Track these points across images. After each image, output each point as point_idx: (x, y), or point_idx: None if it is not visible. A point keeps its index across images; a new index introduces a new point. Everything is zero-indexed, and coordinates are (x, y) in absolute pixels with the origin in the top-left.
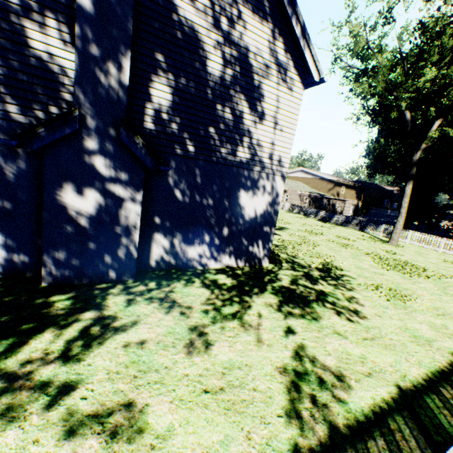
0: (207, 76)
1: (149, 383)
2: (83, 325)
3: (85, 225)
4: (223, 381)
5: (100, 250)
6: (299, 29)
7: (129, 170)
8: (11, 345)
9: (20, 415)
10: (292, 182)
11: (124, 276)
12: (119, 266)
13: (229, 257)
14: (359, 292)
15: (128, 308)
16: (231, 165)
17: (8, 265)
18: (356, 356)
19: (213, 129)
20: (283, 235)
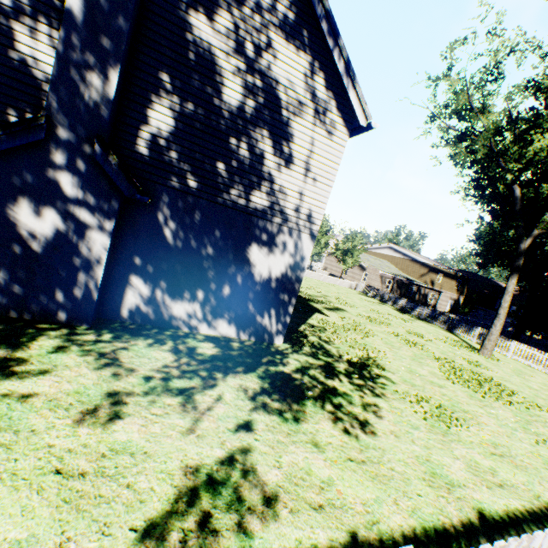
0: (222, 105)
1: None
2: None
3: (38, 249)
4: (93, 465)
5: (51, 282)
6: (343, 64)
7: (101, 194)
8: None
9: None
10: (376, 260)
11: (78, 320)
12: (73, 306)
13: (228, 325)
14: (389, 401)
15: (52, 354)
16: (243, 210)
17: None
18: (318, 478)
19: (223, 165)
20: (332, 316)
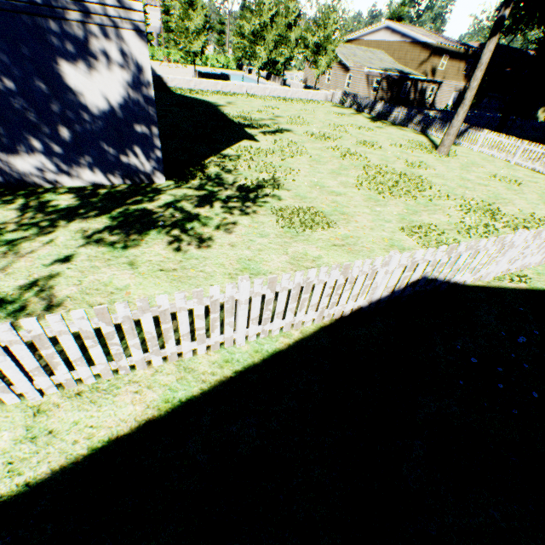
0: None
1: None
2: None
3: None
4: None
5: None
6: None
7: None
8: None
9: None
10: (366, 53)
11: None
12: None
13: (93, 173)
14: (256, 218)
15: None
16: (14, 9)
17: None
18: (114, 287)
19: None
20: (264, 141)
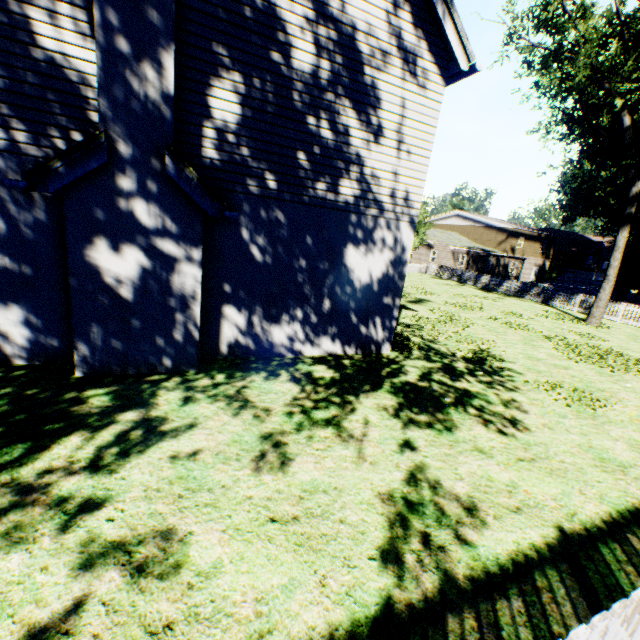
0: (292, 74)
1: (198, 505)
2: (121, 428)
3: (127, 296)
4: (299, 508)
5: (148, 331)
6: None
7: (181, 218)
8: (29, 449)
9: (30, 536)
10: (443, 234)
11: (184, 365)
12: (176, 352)
13: (333, 342)
14: (525, 393)
15: (183, 407)
16: (332, 207)
17: (34, 349)
18: (502, 483)
19: (303, 154)
20: (420, 310)
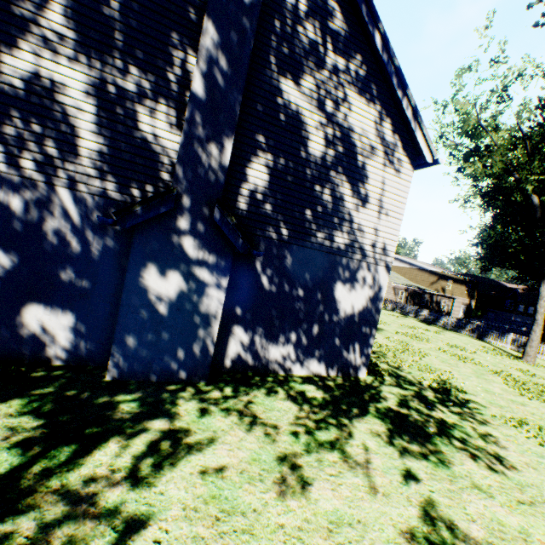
0: (307, 157)
1: (235, 531)
2: (151, 437)
3: (163, 312)
4: (331, 543)
5: (173, 343)
6: (410, 110)
7: (217, 252)
8: (73, 453)
9: None
10: None
11: (196, 376)
12: (192, 363)
13: (318, 363)
14: (497, 428)
15: (202, 419)
16: (327, 251)
17: (73, 351)
18: (513, 529)
19: (309, 211)
20: (378, 338)
